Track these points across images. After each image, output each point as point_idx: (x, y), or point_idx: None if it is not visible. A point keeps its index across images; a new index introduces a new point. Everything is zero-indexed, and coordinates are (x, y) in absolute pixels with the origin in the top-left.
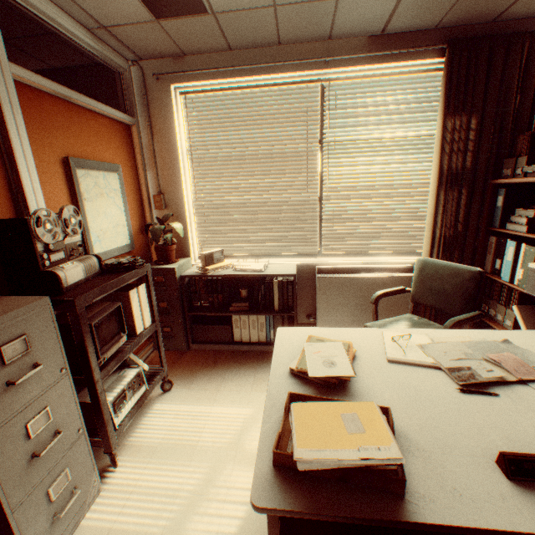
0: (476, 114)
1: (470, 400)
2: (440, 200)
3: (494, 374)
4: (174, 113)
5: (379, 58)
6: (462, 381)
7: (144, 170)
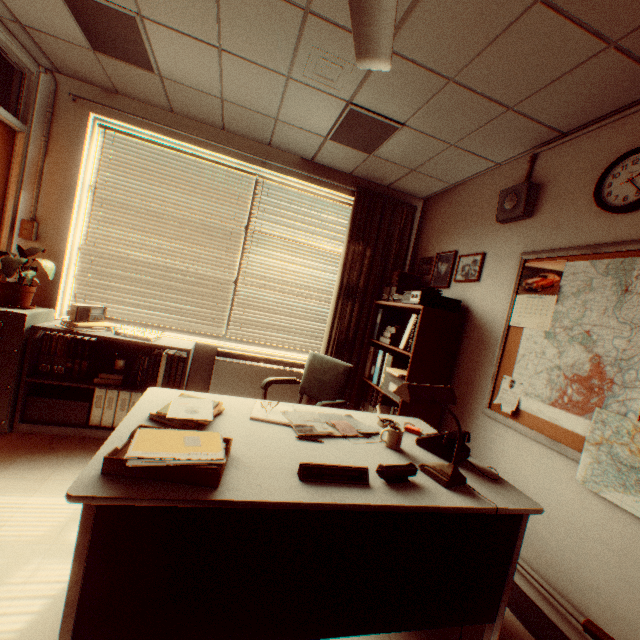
0: (370, 246)
1: (302, 444)
2: (339, 307)
3: (327, 430)
4: (86, 141)
5: (308, 178)
6: (302, 433)
7: (19, 186)
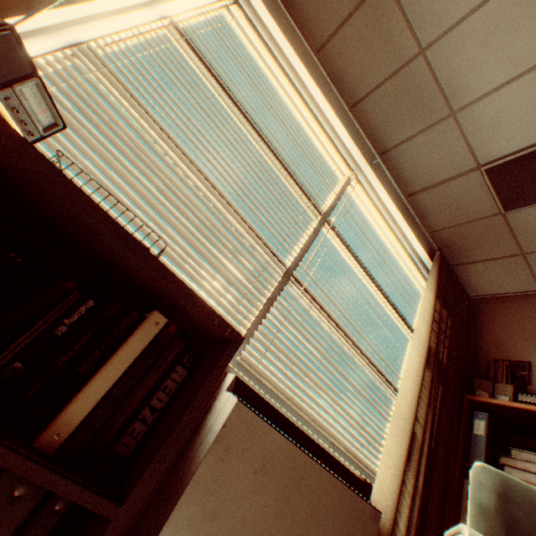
0: (451, 316)
1: None
2: (427, 383)
3: None
4: None
5: (400, 208)
6: None
7: None
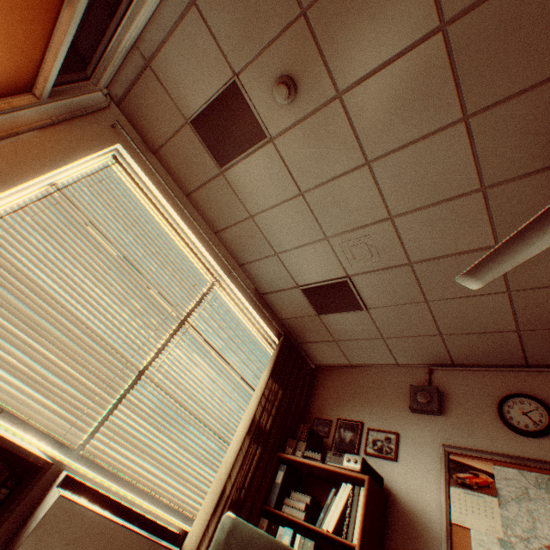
0: (283, 388)
1: None
2: (245, 448)
3: None
4: (96, 153)
5: (255, 304)
6: None
7: None
